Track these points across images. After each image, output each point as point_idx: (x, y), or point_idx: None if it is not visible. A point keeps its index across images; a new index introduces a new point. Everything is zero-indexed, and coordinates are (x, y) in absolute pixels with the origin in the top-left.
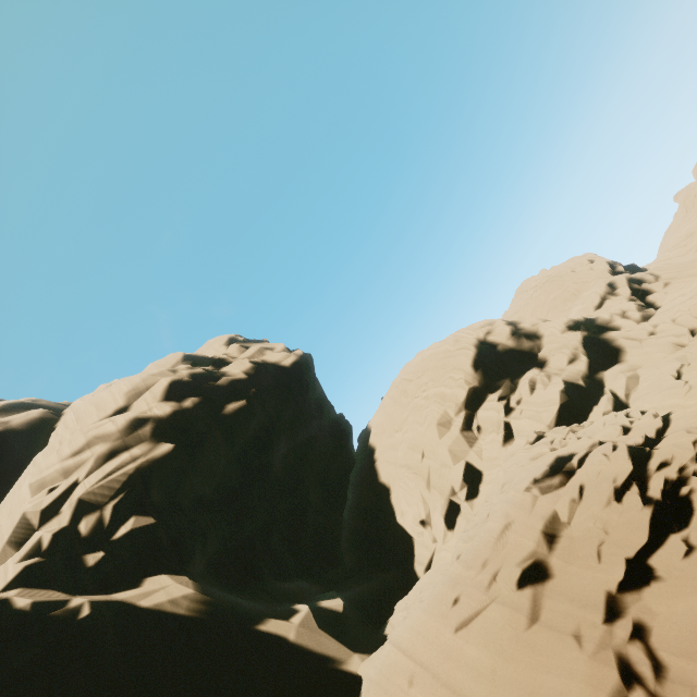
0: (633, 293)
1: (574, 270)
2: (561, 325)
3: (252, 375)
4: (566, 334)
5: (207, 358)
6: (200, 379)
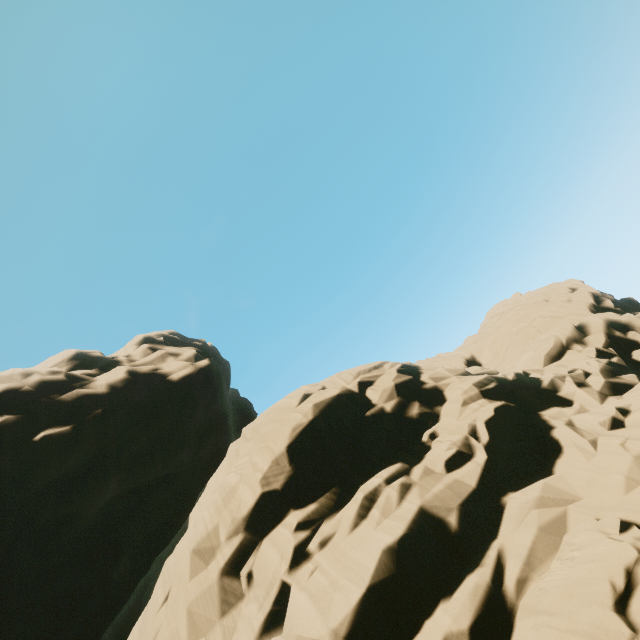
0: (612, 343)
1: (548, 299)
2: (475, 387)
3: (118, 388)
4: (479, 405)
5: (103, 359)
6: (48, 389)
